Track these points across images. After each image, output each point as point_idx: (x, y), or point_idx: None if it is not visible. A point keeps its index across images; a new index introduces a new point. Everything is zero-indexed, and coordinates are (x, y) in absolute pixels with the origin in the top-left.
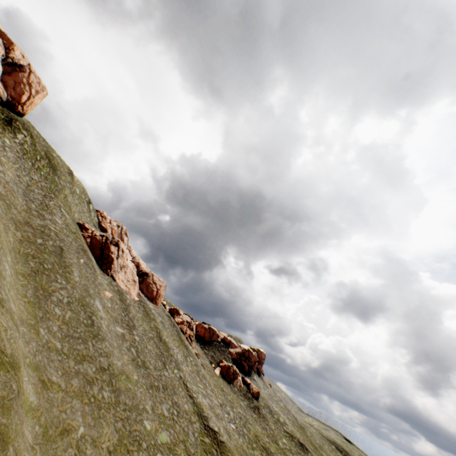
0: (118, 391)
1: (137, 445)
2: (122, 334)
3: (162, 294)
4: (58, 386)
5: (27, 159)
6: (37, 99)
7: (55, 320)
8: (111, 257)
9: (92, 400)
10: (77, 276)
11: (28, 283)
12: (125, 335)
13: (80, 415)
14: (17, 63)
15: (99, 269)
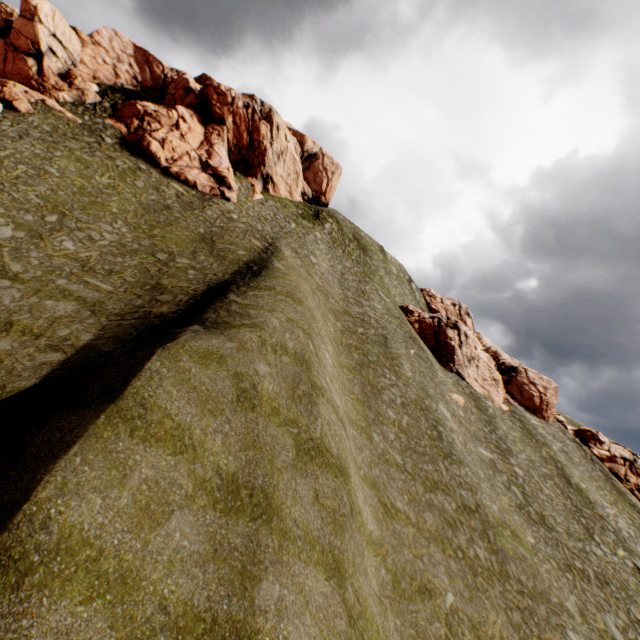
0: (501, 554)
1: None
2: (489, 460)
3: (550, 402)
4: (406, 517)
5: (337, 248)
6: (334, 181)
7: (390, 425)
8: (450, 345)
9: (458, 555)
10: (407, 370)
11: (353, 378)
12: (494, 462)
13: (443, 572)
14: (311, 153)
15: (437, 363)
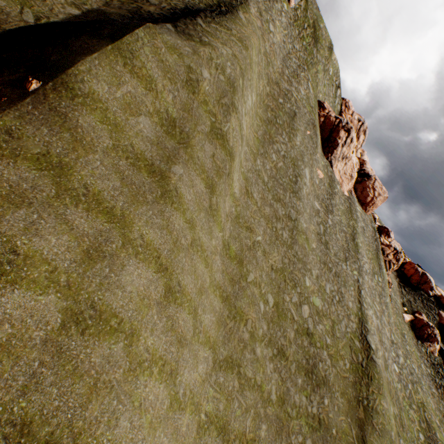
0: (294, 241)
1: (293, 284)
2: (317, 210)
3: (376, 204)
4: (255, 202)
5: (295, 28)
6: None
7: (270, 162)
8: (336, 142)
9: (273, 229)
10: (298, 141)
11: (261, 126)
12: (319, 212)
13: (262, 230)
14: None
15: (320, 150)
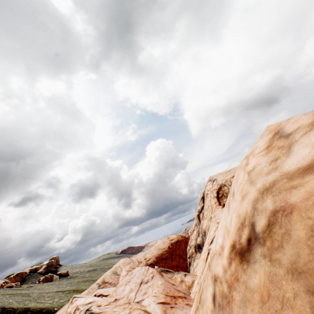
0: None
1: None
2: None
3: None
4: None
5: None
6: None
7: None
8: None
9: None
10: None
11: None
12: None
13: None
14: None
15: None
